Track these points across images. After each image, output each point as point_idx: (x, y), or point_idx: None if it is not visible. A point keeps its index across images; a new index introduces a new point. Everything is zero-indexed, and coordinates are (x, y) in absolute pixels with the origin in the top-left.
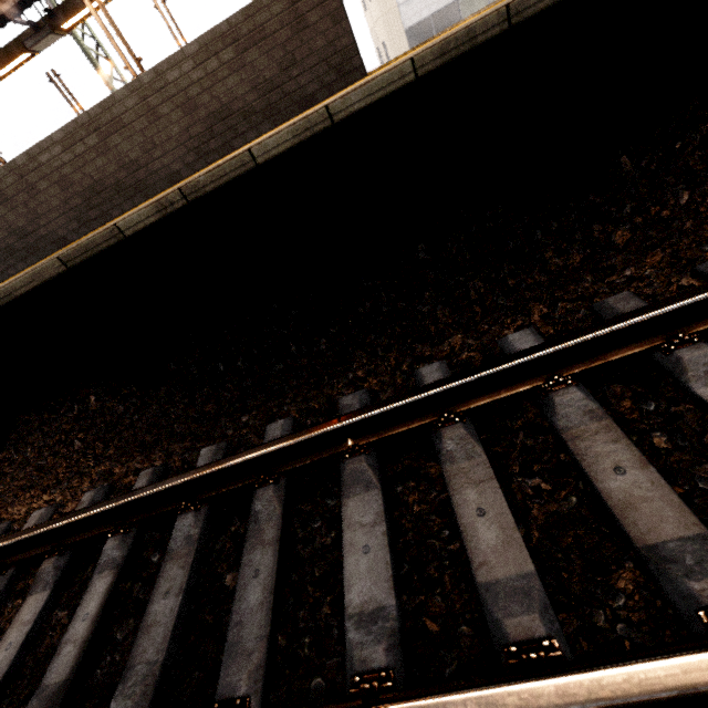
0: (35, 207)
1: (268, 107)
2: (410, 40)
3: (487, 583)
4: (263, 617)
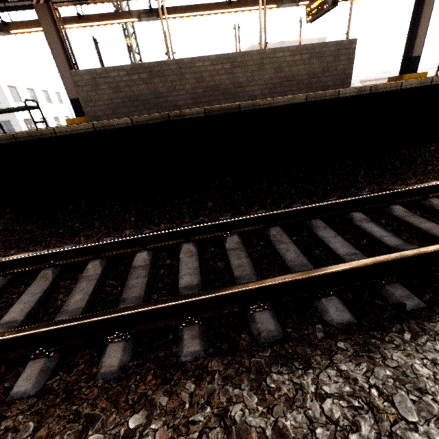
0: (176, 85)
1: (309, 84)
2: None
3: None
4: None
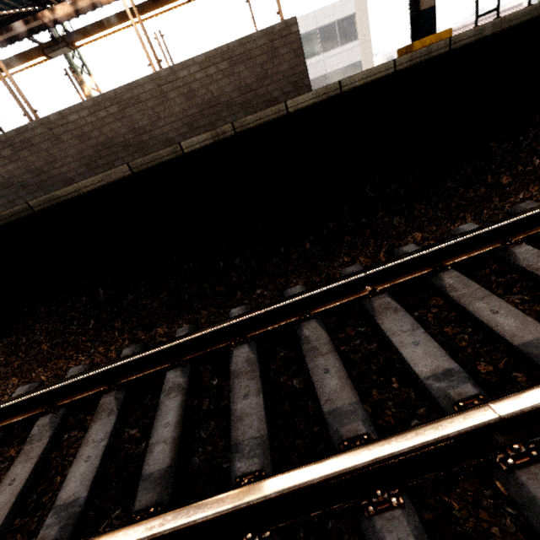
0: (55, 153)
1: (244, 102)
2: None
3: (523, 344)
4: (349, 393)
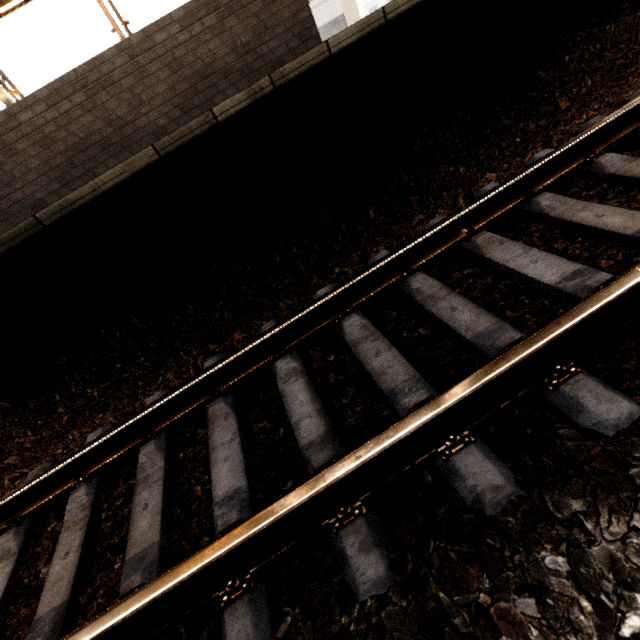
0: (12, 169)
1: (244, 68)
2: None
3: (636, 232)
4: (486, 317)
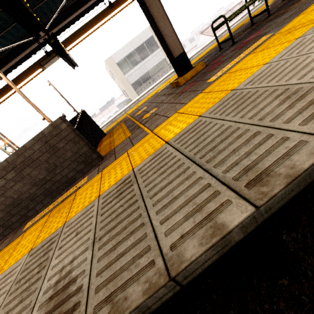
0: None
1: (46, 191)
2: (134, 87)
3: None
4: None
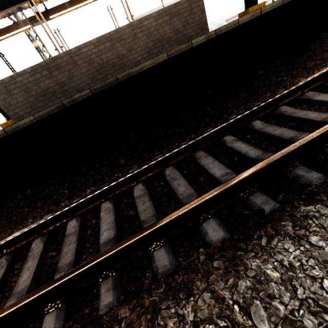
0: (73, 72)
1: (176, 39)
2: None
3: None
4: (324, 114)
